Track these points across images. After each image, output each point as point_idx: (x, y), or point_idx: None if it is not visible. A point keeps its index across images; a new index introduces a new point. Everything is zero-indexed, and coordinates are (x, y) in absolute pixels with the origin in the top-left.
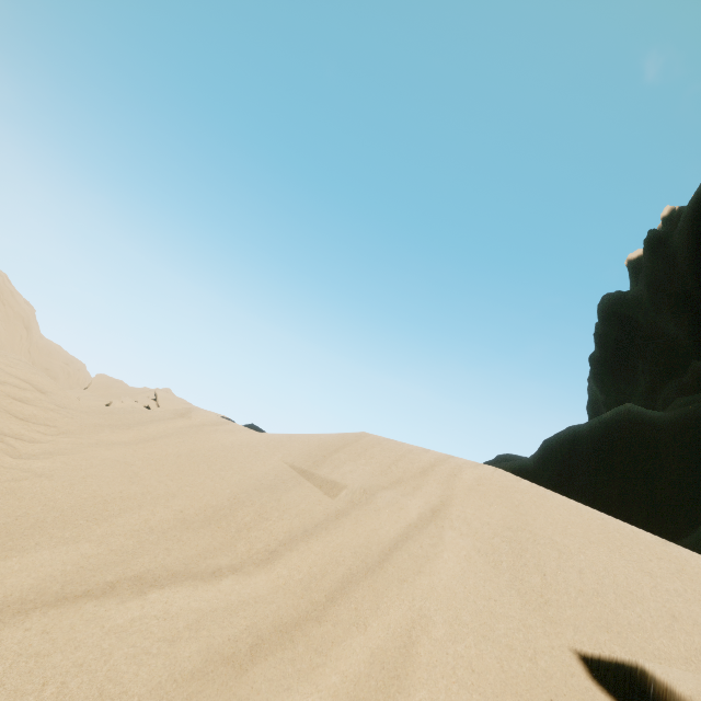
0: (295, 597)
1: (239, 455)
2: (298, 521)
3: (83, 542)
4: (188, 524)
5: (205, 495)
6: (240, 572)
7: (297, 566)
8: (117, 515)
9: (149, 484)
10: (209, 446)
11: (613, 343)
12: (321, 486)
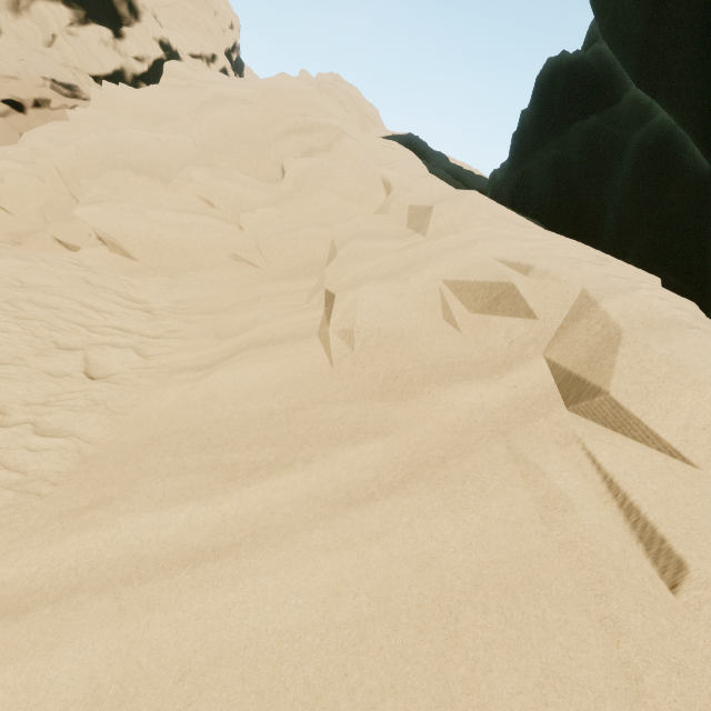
0: None
1: None
2: None
3: None
4: None
5: None
6: None
7: None
8: None
9: None
10: None
11: None
12: None
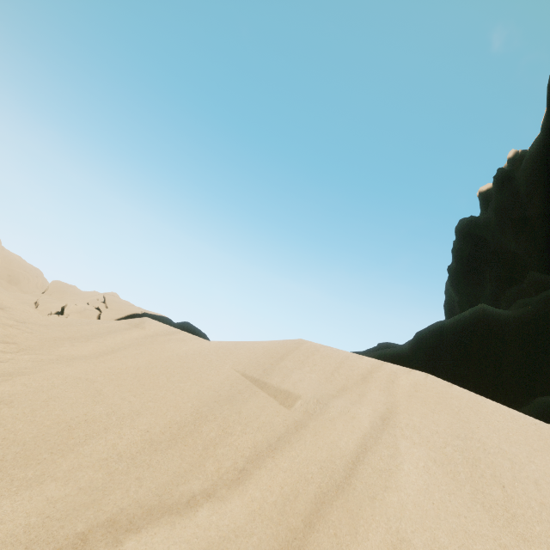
0: (272, 524)
1: (194, 364)
2: (261, 435)
3: (48, 482)
4: (156, 445)
5: (168, 410)
6: (214, 498)
7: (268, 487)
8: (83, 442)
9: (113, 403)
10: (165, 356)
11: (467, 256)
12: (275, 396)
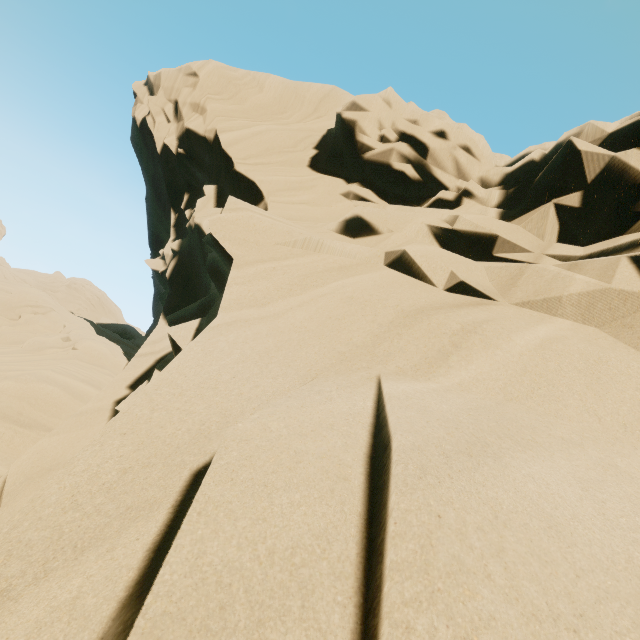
0: None
1: None
2: None
3: None
4: None
5: None
6: None
7: None
8: None
9: None
10: None
11: None
12: None
